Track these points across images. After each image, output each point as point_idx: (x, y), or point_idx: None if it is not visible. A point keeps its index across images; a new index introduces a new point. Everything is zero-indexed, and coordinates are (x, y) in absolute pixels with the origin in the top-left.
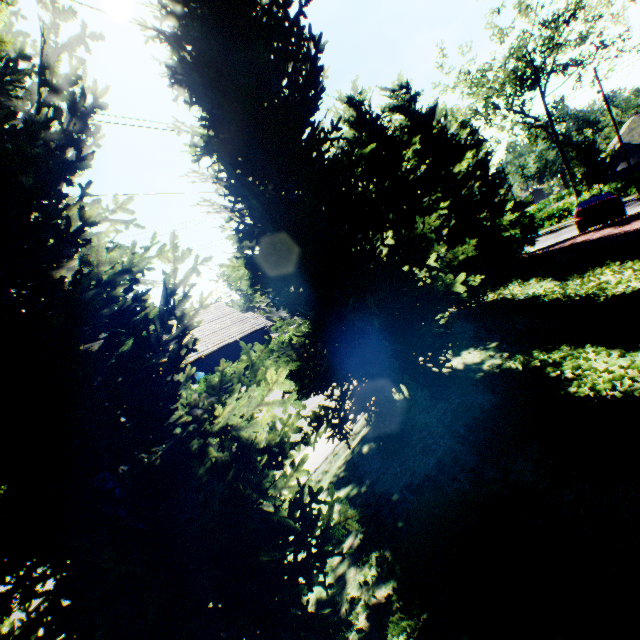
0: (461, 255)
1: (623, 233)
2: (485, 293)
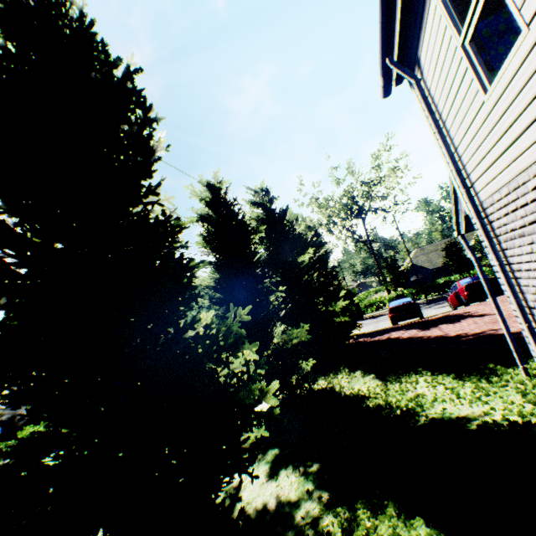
0: (295, 338)
1: (427, 338)
2: (316, 381)
